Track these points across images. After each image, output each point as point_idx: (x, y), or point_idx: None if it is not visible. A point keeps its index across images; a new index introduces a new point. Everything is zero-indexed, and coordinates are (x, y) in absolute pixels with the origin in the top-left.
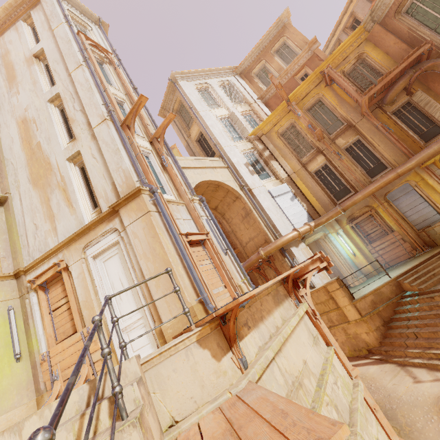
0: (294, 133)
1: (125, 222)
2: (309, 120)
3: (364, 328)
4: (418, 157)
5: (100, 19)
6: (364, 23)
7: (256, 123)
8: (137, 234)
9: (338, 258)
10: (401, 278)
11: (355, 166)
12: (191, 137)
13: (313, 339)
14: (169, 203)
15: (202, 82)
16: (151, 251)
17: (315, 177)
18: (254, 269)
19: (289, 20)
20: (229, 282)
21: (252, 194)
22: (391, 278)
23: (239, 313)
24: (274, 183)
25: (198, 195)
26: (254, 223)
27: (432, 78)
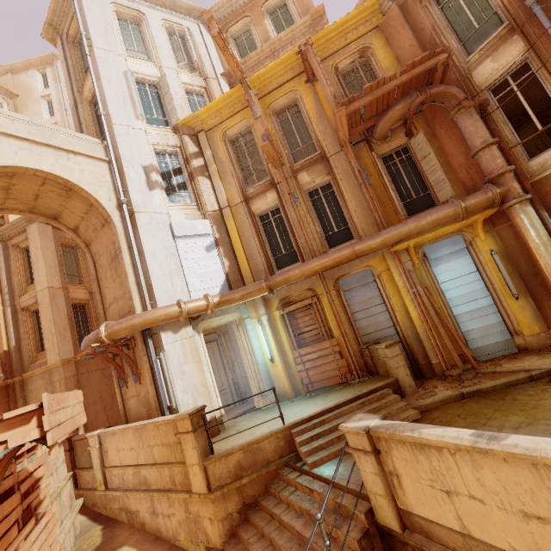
0: (250, 143)
1: None
2: (268, 128)
3: (209, 511)
4: (386, 234)
5: None
6: None
7: None
8: None
9: (249, 361)
10: (298, 428)
11: (313, 222)
12: (83, 94)
13: None
14: None
15: (130, 6)
16: None
17: (258, 224)
18: (99, 354)
19: None
20: None
21: (135, 221)
22: (285, 424)
23: None
24: (190, 215)
25: None
26: (122, 272)
27: (442, 118)
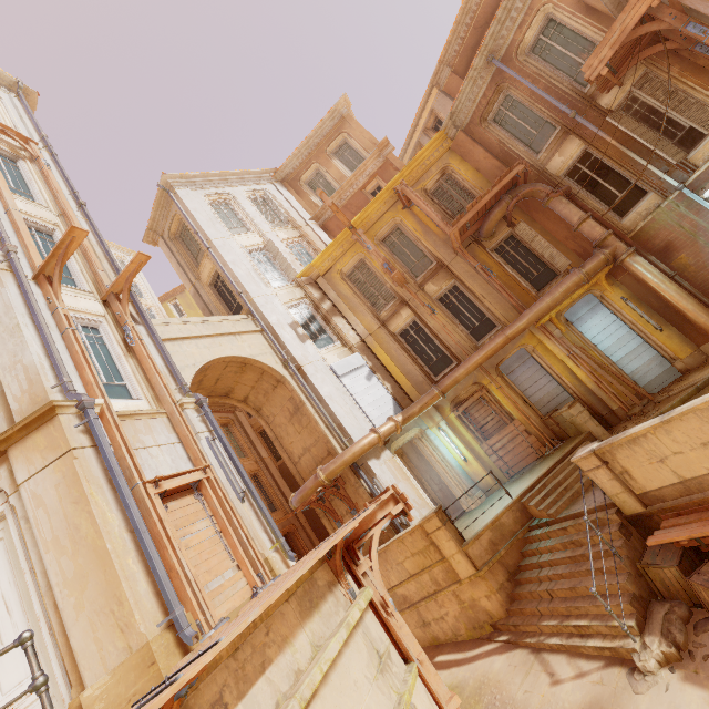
0: (366, 273)
1: (19, 474)
2: (385, 257)
3: (482, 590)
4: (529, 314)
5: (20, 83)
6: (445, 127)
7: (310, 256)
8: (42, 499)
9: (444, 468)
10: (526, 497)
11: (454, 323)
12: (202, 279)
13: (379, 663)
14: (129, 419)
15: (218, 192)
16: (70, 533)
17: (402, 341)
18: (312, 503)
19: (349, 111)
20: (247, 557)
21: (304, 374)
22: (513, 498)
23: (205, 681)
24: (340, 353)
25: (193, 394)
26: (308, 422)
27: (535, 206)
